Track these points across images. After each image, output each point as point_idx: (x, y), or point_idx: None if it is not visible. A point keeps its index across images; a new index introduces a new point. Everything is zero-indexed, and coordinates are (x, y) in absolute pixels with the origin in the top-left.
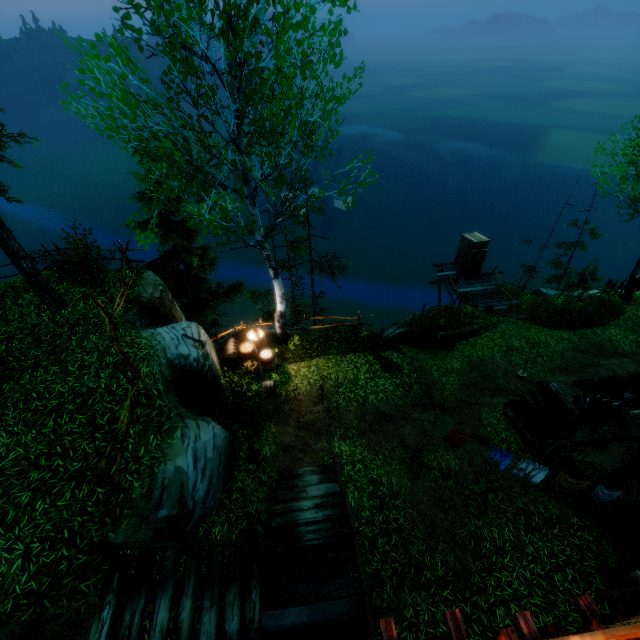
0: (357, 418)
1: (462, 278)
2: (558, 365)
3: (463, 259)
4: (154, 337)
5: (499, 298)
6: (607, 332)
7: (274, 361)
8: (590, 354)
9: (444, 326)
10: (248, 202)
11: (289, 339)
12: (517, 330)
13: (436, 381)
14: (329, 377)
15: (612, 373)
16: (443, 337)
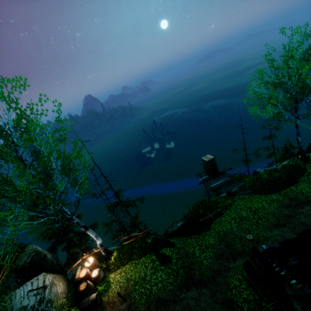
0: (145, 309)
1: (211, 178)
2: (272, 222)
3: (207, 169)
4: (11, 298)
5: (233, 184)
6: (298, 187)
7: (100, 276)
8: (291, 207)
9: (203, 214)
10: (55, 204)
11: (111, 255)
12: (244, 203)
13: (196, 260)
14: (131, 278)
15: (309, 217)
16: (202, 222)
